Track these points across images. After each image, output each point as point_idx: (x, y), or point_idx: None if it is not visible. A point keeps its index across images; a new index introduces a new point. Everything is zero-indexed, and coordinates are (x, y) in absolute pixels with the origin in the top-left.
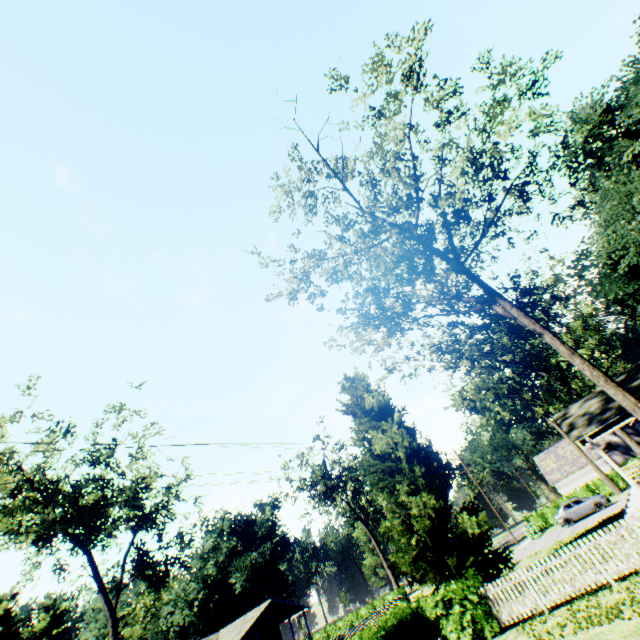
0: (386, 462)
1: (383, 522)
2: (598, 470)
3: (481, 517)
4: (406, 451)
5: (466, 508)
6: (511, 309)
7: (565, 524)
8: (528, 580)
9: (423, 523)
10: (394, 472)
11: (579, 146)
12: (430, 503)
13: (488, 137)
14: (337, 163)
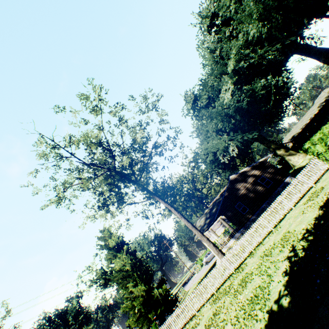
0: (122, 273)
1: (122, 306)
2: (216, 235)
3: (164, 287)
4: (131, 264)
5: (160, 281)
6: (159, 200)
7: (206, 264)
8: (172, 321)
9: (139, 300)
10: (126, 277)
11: (190, 109)
12: (142, 288)
13: (141, 126)
14: (71, 138)
